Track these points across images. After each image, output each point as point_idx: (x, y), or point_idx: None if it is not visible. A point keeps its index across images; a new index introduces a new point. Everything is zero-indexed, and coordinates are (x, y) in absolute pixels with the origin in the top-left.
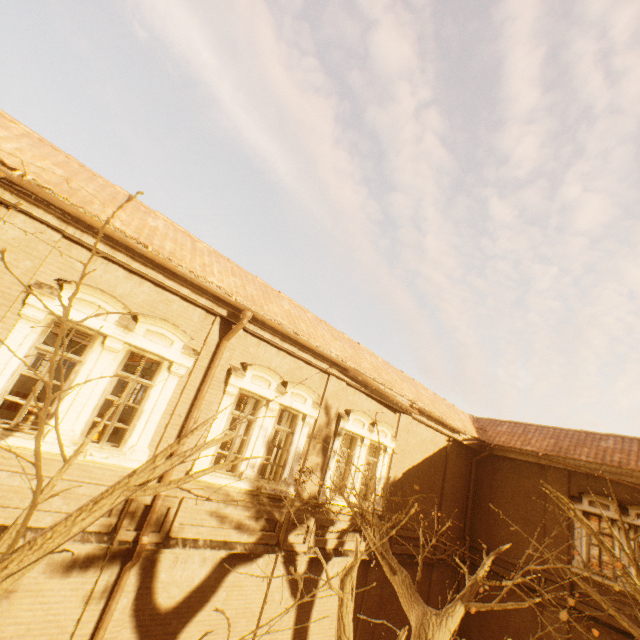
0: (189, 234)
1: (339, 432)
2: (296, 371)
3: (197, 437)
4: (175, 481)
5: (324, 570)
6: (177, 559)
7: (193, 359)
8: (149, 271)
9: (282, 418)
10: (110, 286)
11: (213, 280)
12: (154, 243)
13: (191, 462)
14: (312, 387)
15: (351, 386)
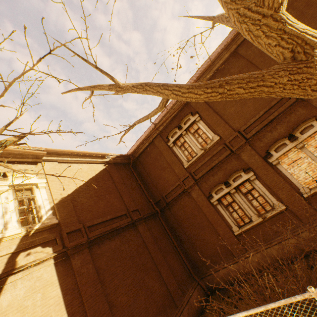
0: None
1: None
2: None
3: None
4: None
5: (1, 297)
6: None
7: None
8: None
9: None
10: None
11: None
12: None
13: None
14: None
15: None
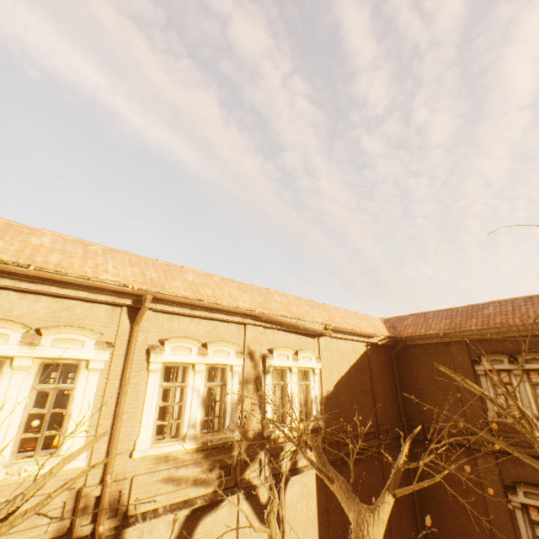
0: (80, 241)
1: (267, 370)
2: (213, 331)
3: (132, 419)
4: (31, 508)
5: (286, 491)
6: (142, 533)
7: (109, 351)
8: (40, 287)
9: (212, 375)
10: (5, 311)
11: (106, 277)
12: (36, 260)
13: (133, 442)
14: (232, 340)
15: (268, 328)
